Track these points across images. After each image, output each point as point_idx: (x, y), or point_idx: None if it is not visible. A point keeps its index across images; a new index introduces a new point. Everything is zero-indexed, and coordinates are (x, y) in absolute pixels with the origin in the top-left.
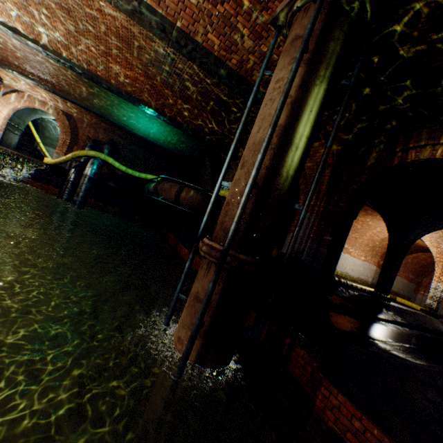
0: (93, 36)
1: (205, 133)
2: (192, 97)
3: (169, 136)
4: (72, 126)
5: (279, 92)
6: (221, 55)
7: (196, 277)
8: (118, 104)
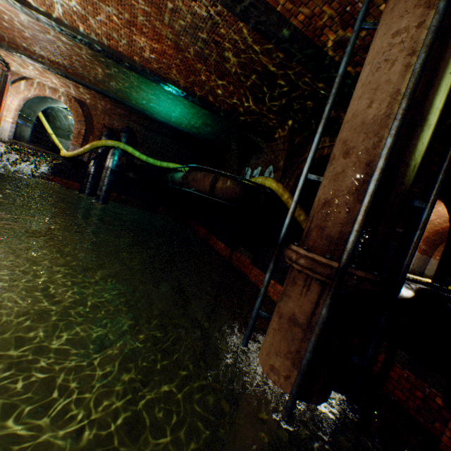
0: (116, 1)
1: (238, 114)
2: (228, 71)
3: (192, 119)
4: (85, 114)
5: (402, 48)
6: (285, 10)
7: (283, 293)
8: (137, 86)
